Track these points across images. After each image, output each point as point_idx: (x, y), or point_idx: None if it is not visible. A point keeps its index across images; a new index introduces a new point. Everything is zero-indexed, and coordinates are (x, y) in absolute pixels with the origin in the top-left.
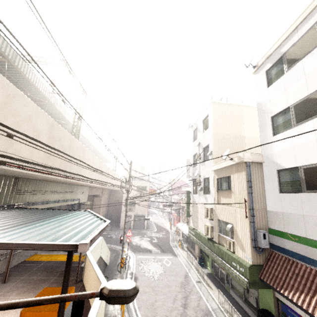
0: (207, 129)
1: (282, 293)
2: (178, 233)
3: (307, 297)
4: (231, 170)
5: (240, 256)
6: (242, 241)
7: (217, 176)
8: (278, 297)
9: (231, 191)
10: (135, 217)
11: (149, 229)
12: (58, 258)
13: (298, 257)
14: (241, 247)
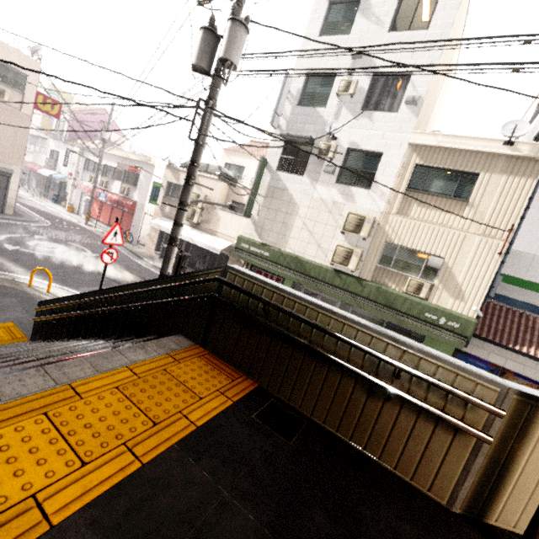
0: (422, 31)
1: (516, 350)
2: (128, 238)
3: None
4: (488, 164)
5: (445, 306)
6: (463, 287)
7: (421, 160)
8: (462, 349)
9: (459, 202)
10: None
11: (20, 215)
12: None
13: (532, 309)
14: (455, 295)
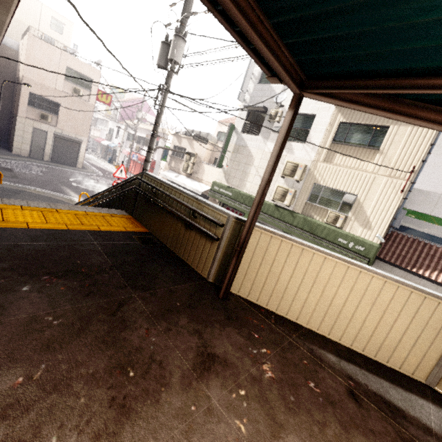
0: None
1: (413, 272)
2: None
3: None
4: None
5: (356, 233)
6: (371, 218)
7: (344, 118)
8: None
9: (373, 151)
10: (58, 140)
11: (86, 168)
12: (9, 218)
13: (436, 240)
14: (364, 225)
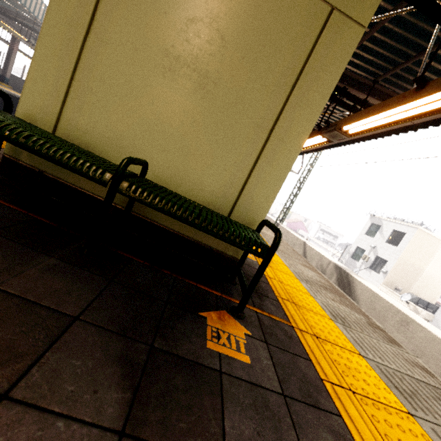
0: (395, 247)
1: None
2: None
3: None
4: None
5: None
6: None
7: None
8: None
9: None
10: None
11: None
12: None
13: None
14: None
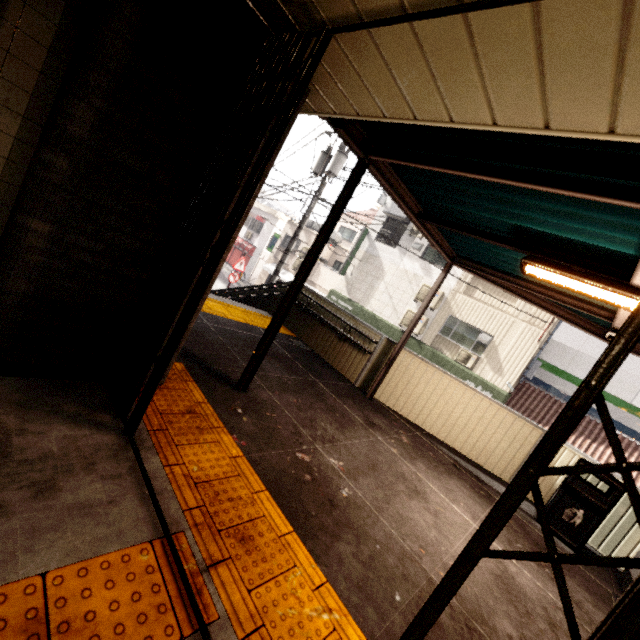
0: None
1: None
2: (241, 276)
3: (572, 437)
4: None
5: (486, 378)
6: (503, 364)
7: None
8: None
9: None
10: None
11: None
12: (211, 308)
13: (566, 399)
14: (496, 370)
